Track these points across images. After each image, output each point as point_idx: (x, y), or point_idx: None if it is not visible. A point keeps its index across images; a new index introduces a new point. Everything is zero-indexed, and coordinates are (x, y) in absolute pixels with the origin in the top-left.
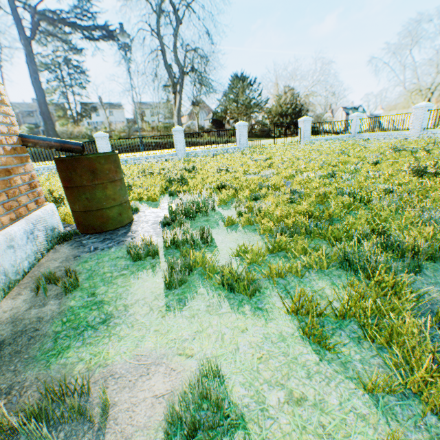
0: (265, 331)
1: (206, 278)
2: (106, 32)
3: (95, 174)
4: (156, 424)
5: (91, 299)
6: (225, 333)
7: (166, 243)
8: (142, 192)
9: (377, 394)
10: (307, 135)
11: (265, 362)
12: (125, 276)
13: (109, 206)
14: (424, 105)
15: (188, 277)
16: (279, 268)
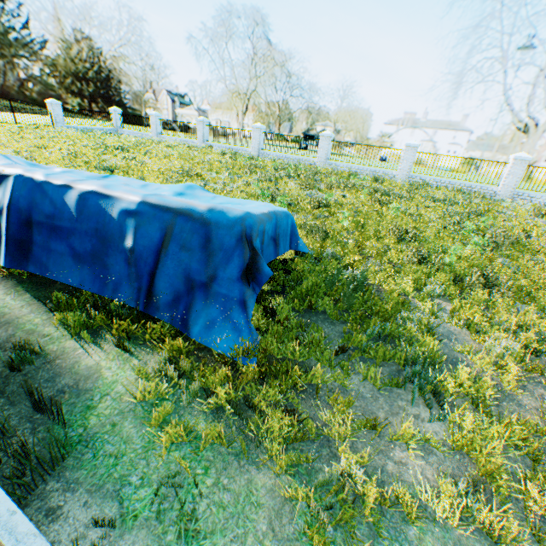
0: None
1: None
2: None
3: None
4: None
5: None
6: None
7: None
8: None
9: None
10: (62, 121)
11: None
12: None
13: None
14: (155, 114)
15: None
16: None
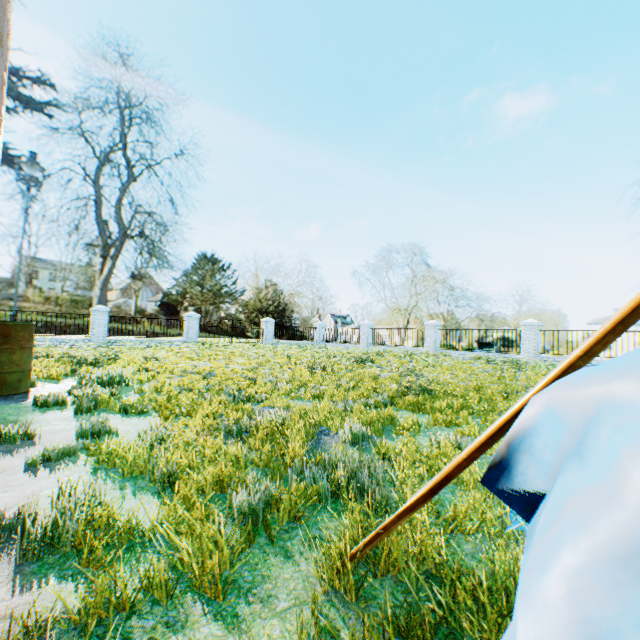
0: (141, 420)
1: (109, 410)
2: (7, 163)
3: (8, 339)
4: (70, 437)
5: (5, 420)
6: (116, 422)
7: (76, 396)
8: (39, 371)
9: (184, 426)
10: (271, 337)
11: (136, 425)
12: (34, 412)
13: (11, 371)
14: (367, 323)
15: (94, 411)
16: (164, 402)
